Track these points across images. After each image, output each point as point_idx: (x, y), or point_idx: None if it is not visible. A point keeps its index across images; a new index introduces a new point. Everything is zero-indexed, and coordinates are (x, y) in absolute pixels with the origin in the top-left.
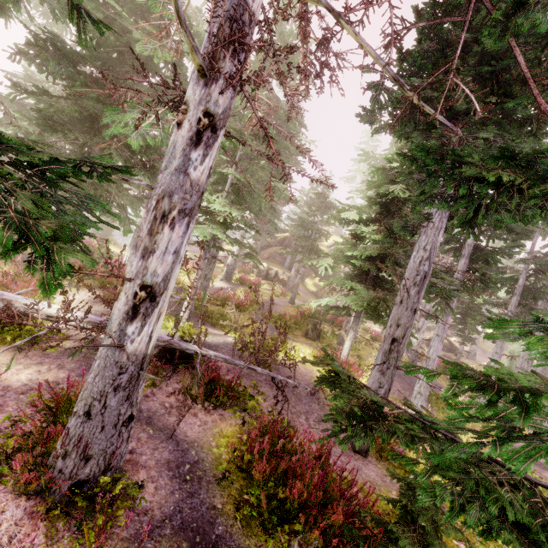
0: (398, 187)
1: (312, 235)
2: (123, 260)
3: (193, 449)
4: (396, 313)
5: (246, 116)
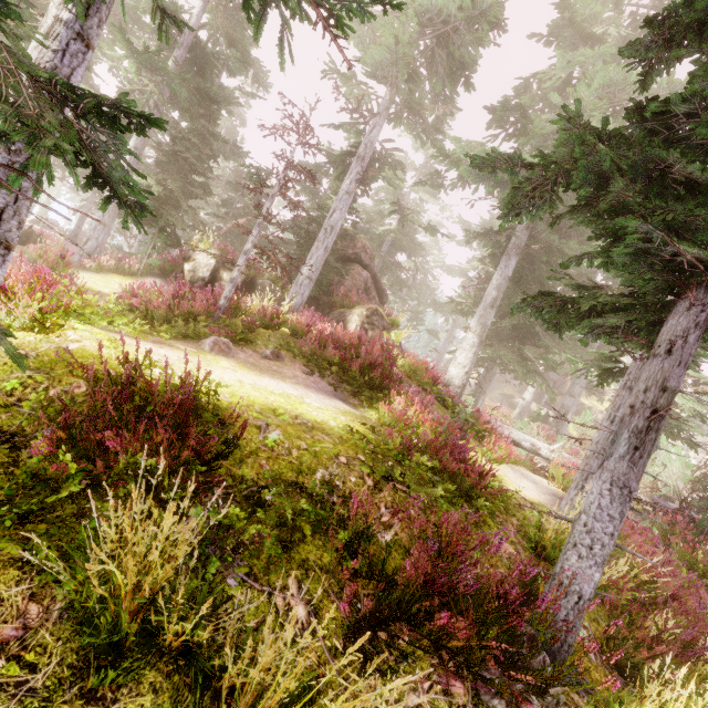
0: None
1: None
2: None
3: None
4: None
5: None
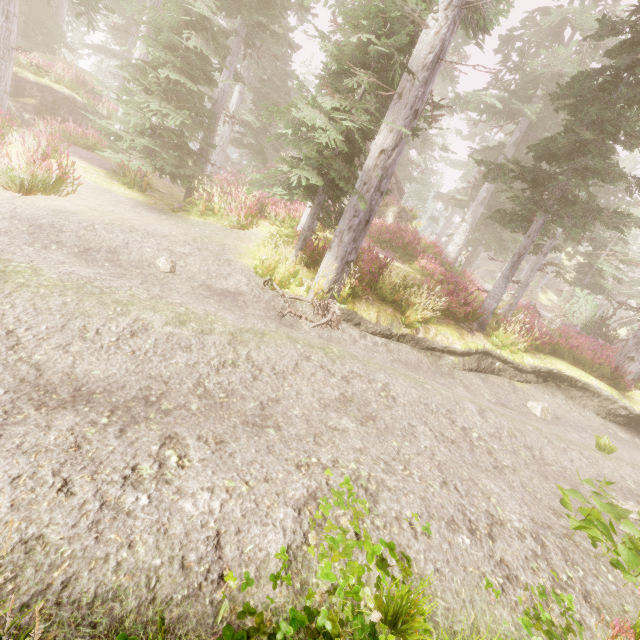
0: None
1: (594, 265)
2: None
3: None
4: None
5: (637, 215)
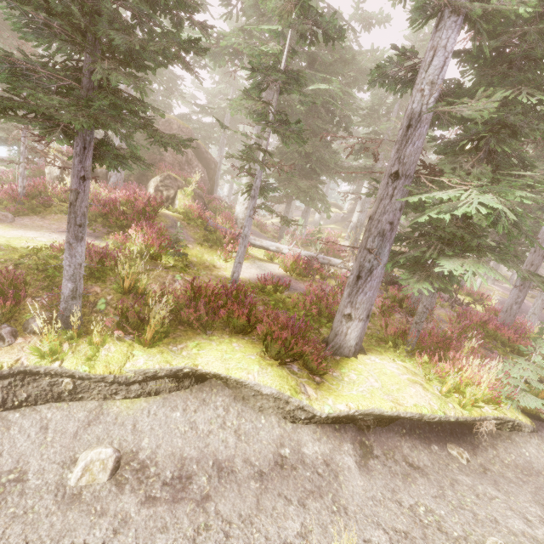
0: (530, 172)
1: None
2: (296, 232)
3: (436, 316)
4: (530, 258)
5: None
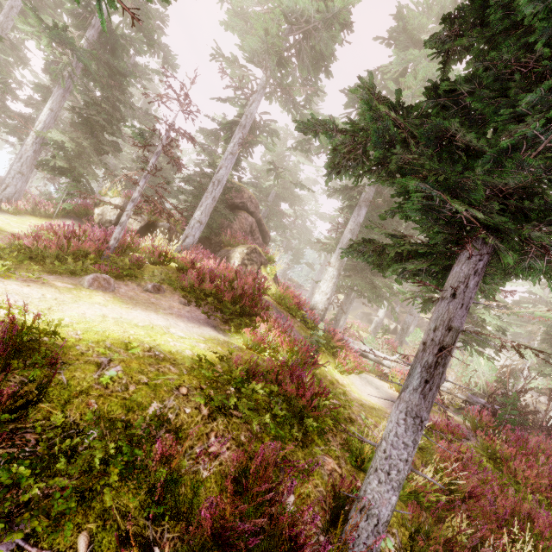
0: None
1: None
2: None
3: None
4: None
5: None
